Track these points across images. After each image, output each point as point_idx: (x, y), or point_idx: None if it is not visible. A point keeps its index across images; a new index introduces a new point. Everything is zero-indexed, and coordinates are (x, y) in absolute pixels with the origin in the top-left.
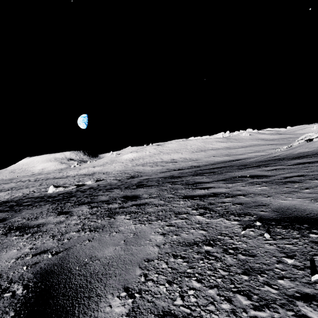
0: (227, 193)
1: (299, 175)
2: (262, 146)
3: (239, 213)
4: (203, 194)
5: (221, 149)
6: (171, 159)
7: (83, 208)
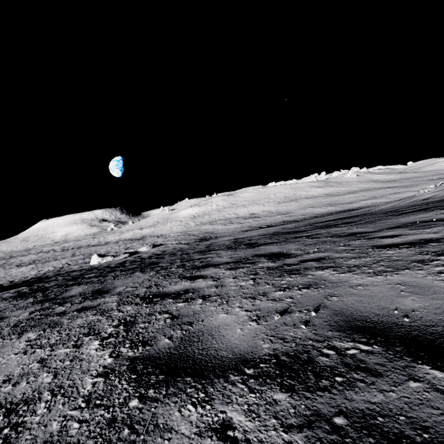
0: None
1: None
2: (379, 190)
3: None
4: (404, 241)
5: (319, 197)
6: (249, 213)
7: (218, 271)
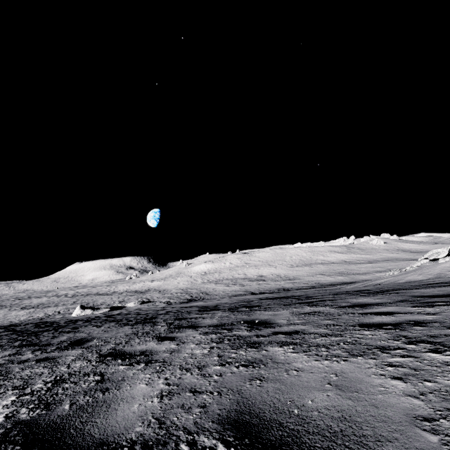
0: (151, 355)
1: (294, 331)
2: (401, 261)
3: (51, 401)
4: (135, 350)
5: (335, 263)
6: (258, 275)
7: None
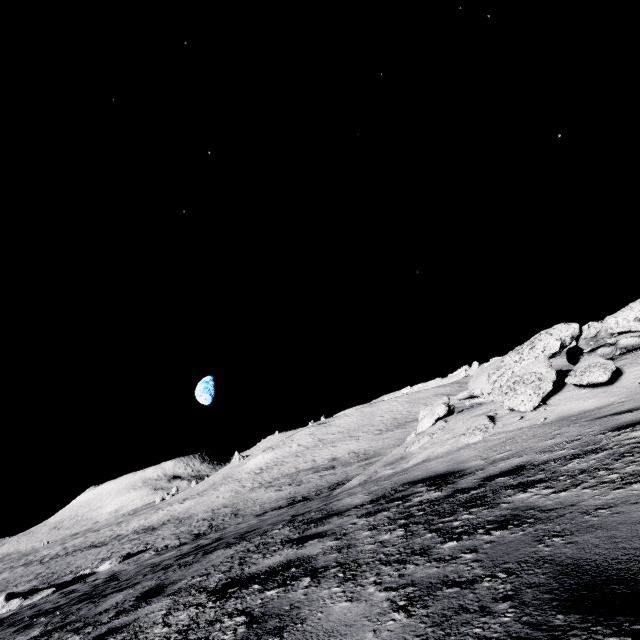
0: None
1: None
2: None
3: None
4: None
5: None
6: (330, 458)
7: None
